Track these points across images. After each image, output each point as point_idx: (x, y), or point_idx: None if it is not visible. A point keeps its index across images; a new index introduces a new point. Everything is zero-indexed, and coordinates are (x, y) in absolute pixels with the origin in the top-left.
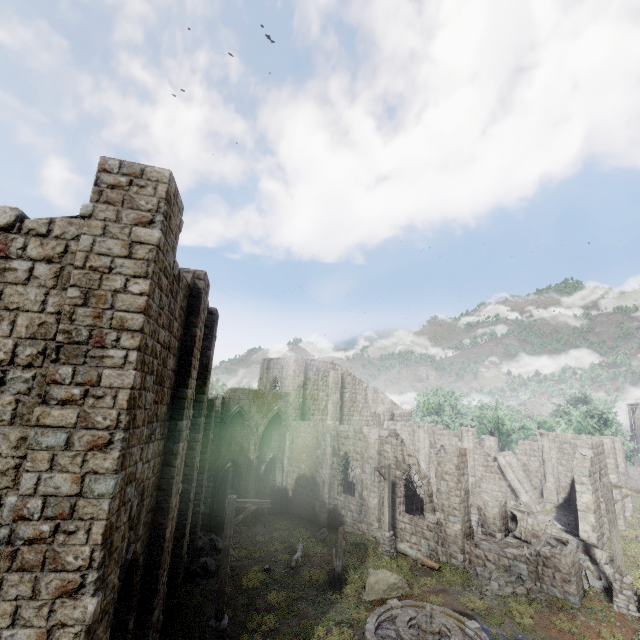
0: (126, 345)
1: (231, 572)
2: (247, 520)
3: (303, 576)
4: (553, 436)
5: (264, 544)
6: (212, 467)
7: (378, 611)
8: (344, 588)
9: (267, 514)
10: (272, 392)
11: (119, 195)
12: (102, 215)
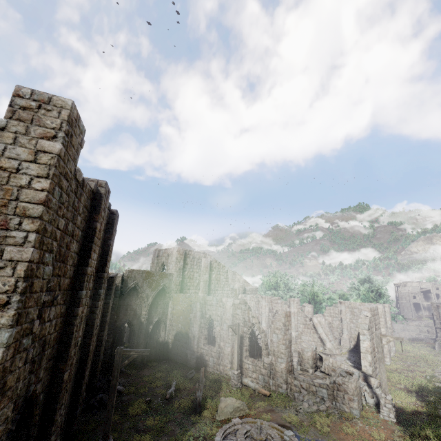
0: (27, 228)
1: (121, 404)
2: (137, 365)
3: (174, 405)
4: (348, 304)
5: (148, 382)
6: (112, 327)
7: (225, 427)
8: (203, 412)
9: (152, 361)
10: (160, 273)
11: (29, 115)
12: (14, 129)
